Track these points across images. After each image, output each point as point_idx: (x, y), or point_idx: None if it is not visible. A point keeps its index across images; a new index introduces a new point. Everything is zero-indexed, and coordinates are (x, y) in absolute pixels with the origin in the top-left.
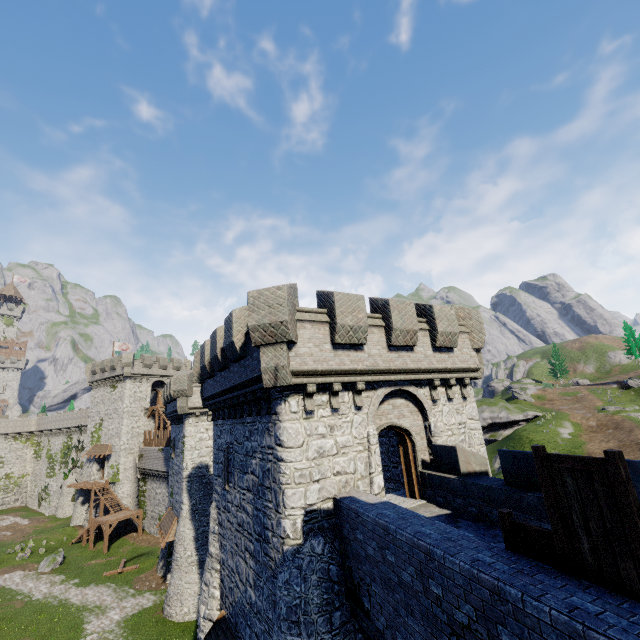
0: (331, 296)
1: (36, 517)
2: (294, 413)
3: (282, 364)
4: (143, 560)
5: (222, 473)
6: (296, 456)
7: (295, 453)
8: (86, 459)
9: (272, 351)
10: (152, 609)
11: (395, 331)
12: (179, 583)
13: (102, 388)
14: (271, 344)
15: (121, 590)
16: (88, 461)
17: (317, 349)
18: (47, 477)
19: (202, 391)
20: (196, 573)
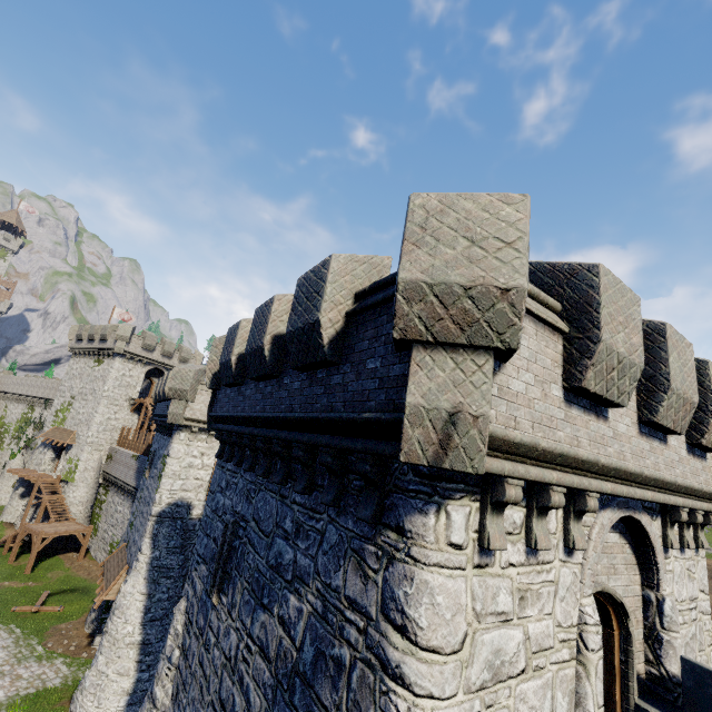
0: (587, 273)
1: None
2: (456, 548)
3: (474, 410)
4: (72, 599)
5: (211, 561)
6: (445, 680)
7: (443, 670)
8: (41, 442)
9: (448, 366)
10: (57, 693)
11: (671, 394)
12: (104, 670)
13: (84, 359)
14: (448, 346)
15: (25, 643)
16: (43, 445)
17: (539, 391)
18: None
19: (212, 403)
20: (133, 661)
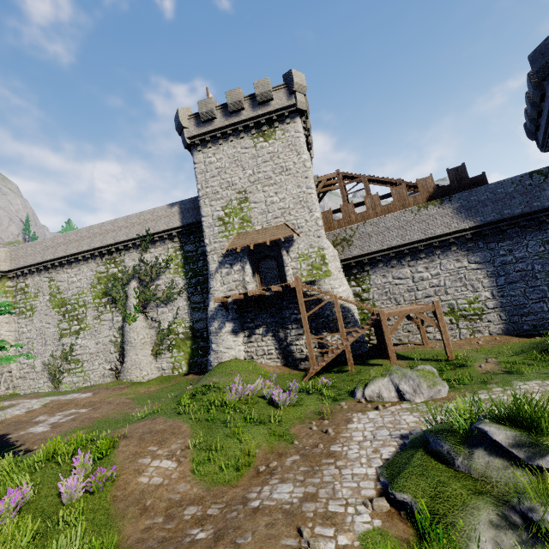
0: None
1: (89, 389)
2: None
3: None
4: None
5: None
6: None
7: None
8: (217, 263)
9: None
10: None
11: None
12: None
13: (227, 144)
14: None
15: None
16: (225, 264)
17: None
18: (63, 336)
19: None
20: None
